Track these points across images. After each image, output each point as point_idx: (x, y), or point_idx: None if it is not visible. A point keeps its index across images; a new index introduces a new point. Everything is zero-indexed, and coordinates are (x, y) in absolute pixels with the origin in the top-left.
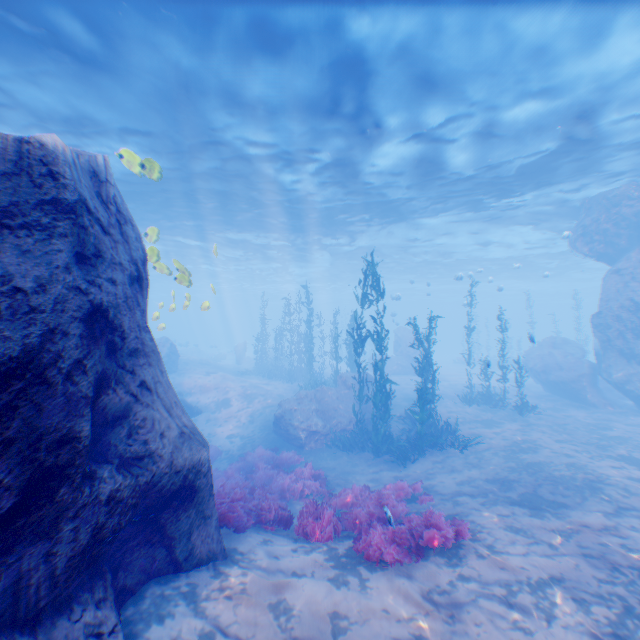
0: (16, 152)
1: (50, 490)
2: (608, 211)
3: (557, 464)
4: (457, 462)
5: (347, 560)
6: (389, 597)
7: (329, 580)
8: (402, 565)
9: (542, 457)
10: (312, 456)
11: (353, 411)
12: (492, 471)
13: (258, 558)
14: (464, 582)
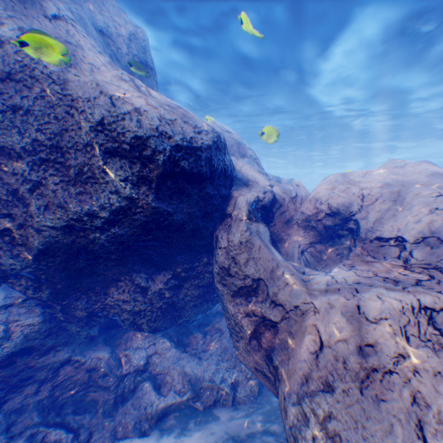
0: None
1: None
2: None
3: None
4: None
5: None
6: None
7: None
8: None
9: None
10: None
11: None
12: None
13: None
14: None
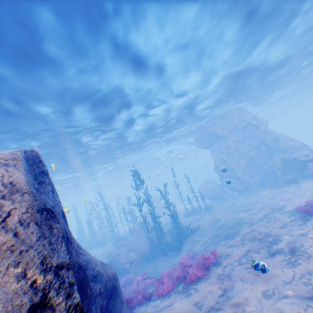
0: (32, 155)
1: (84, 289)
2: (202, 132)
3: (228, 220)
4: (198, 238)
5: (185, 288)
6: (208, 286)
7: (185, 297)
8: (205, 276)
9: (223, 221)
10: (136, 272)
11: (148, 239)
12: (211, 234)
13: (151, 310)
14: (226, 267)
